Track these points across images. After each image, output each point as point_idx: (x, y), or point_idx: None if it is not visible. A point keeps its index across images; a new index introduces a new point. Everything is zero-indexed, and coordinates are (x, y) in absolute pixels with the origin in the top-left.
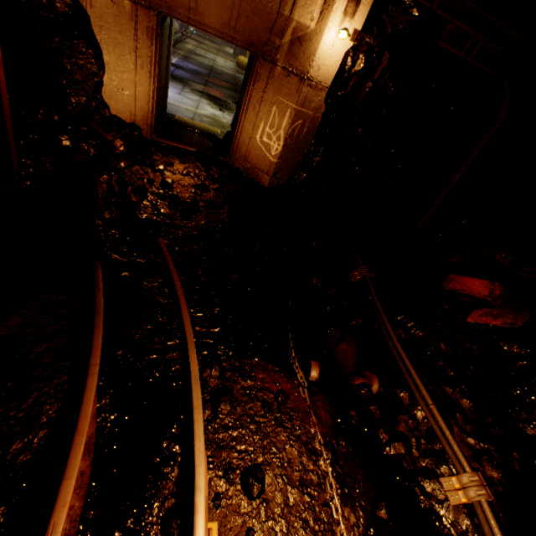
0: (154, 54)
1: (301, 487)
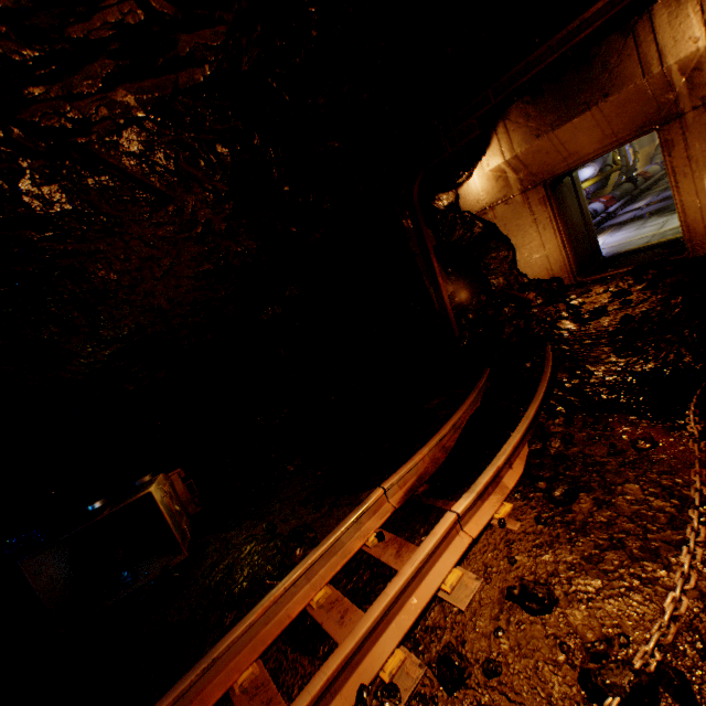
0: (551, 213)
1: (632, 518)
